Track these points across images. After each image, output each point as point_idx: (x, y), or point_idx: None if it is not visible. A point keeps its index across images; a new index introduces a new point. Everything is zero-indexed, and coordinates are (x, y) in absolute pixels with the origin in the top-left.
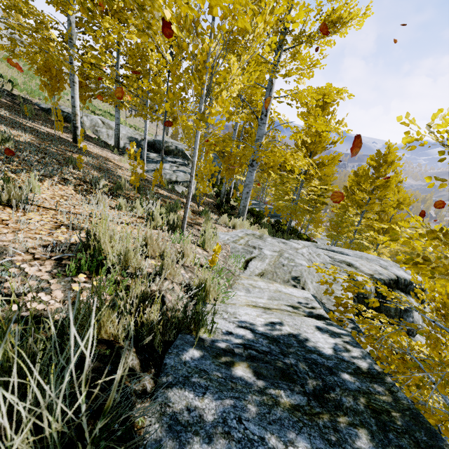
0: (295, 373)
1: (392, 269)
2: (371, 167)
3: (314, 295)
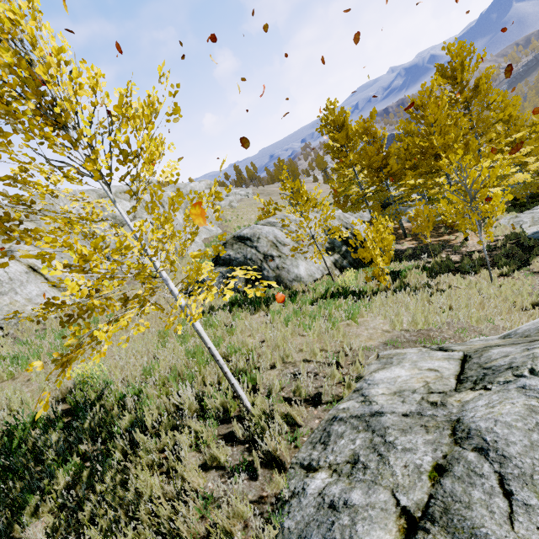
0: None
1: None
2: None
3: None
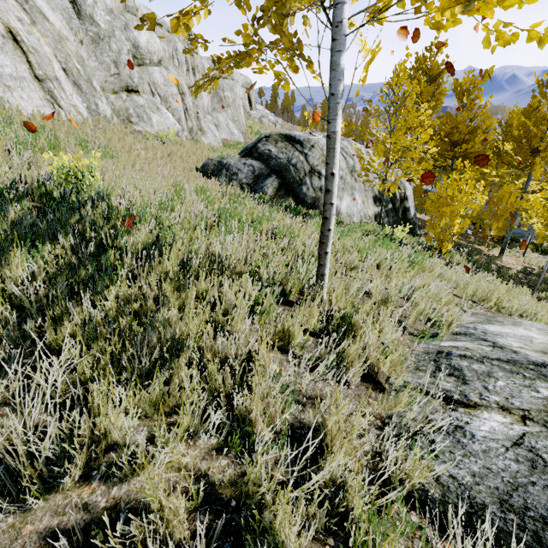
0: None
1: None
2: None
3: None
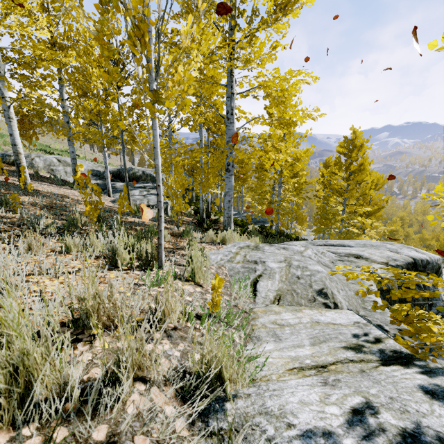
0: None
1: (403, 251)
2: (342, 154)
3: (349, 309)
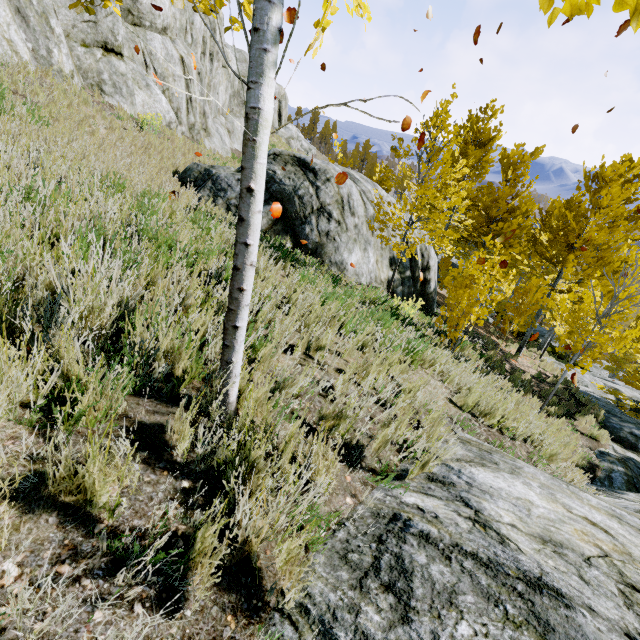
0: (591, 396)
1: None
2: None
3: None
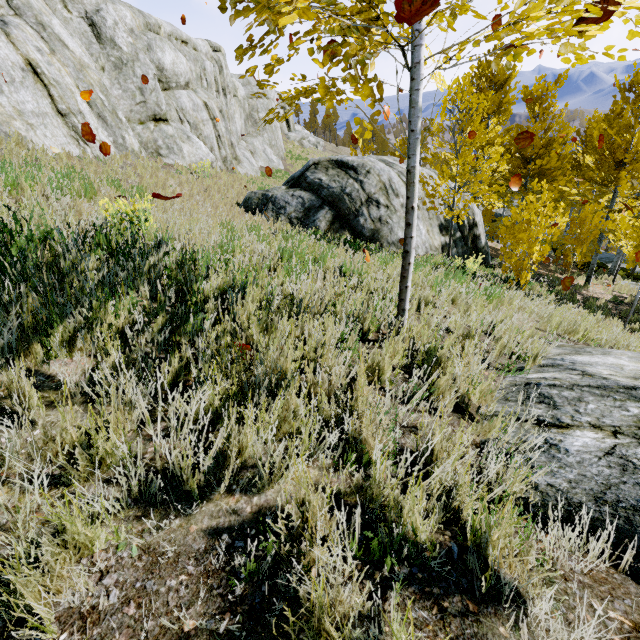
0: None
1: None
2: None
3: None
